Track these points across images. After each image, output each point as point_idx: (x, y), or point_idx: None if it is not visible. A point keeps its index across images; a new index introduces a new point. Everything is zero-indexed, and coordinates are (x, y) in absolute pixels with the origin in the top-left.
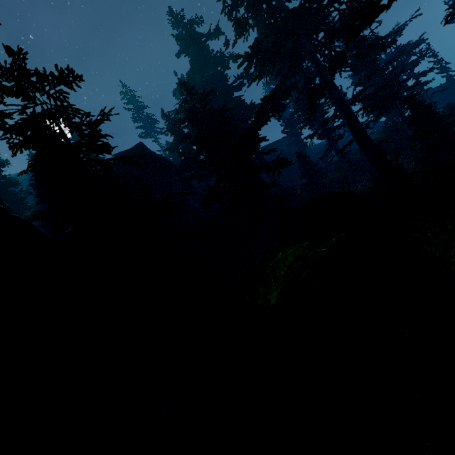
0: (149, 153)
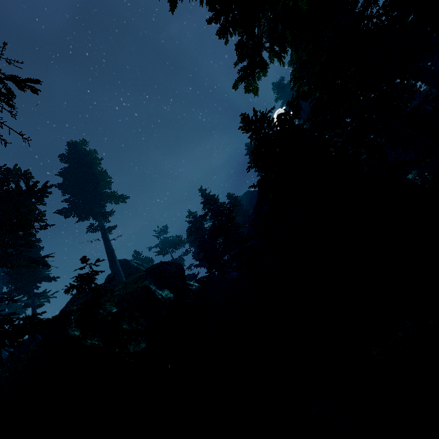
0: None
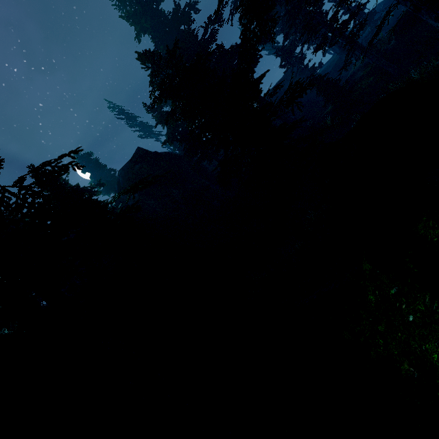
0: (150, 154)
